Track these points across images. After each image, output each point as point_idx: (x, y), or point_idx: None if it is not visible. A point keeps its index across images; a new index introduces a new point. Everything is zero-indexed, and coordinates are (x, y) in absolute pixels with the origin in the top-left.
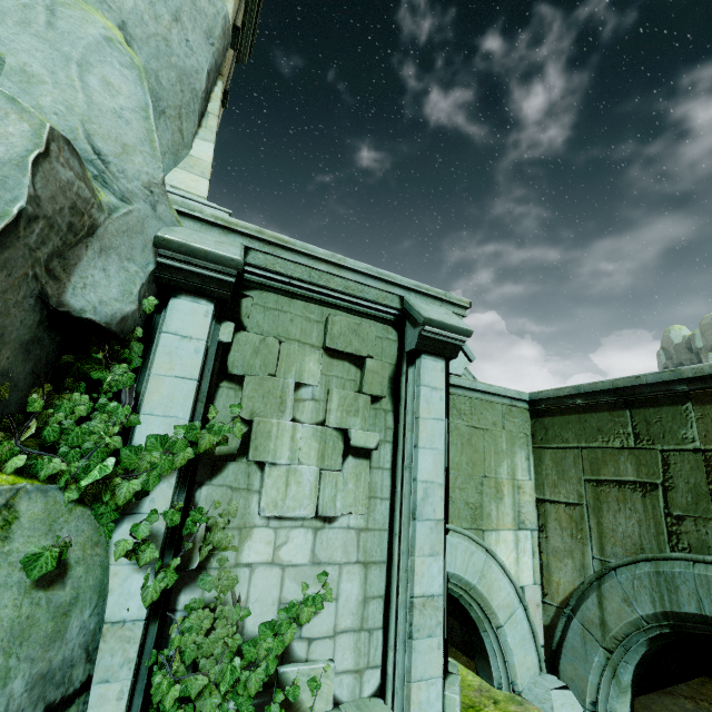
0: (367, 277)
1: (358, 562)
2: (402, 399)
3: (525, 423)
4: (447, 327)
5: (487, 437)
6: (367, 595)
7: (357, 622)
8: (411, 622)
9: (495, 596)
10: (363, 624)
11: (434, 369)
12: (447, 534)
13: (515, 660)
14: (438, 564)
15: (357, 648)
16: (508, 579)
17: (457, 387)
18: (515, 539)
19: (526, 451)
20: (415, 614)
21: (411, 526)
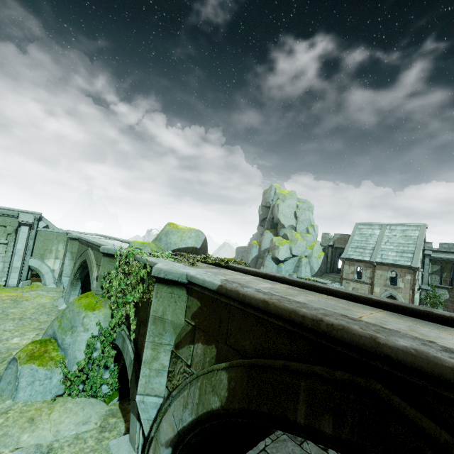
0: (8, 210)
1: (3, 261)
2: (16, 234)
3: (65, 238)
4: (26, 221)
5: (50, 241)
6: (5, 267)
7: (2, 270)
8: (12, 270)
9: (43, 270)
10: (3, 271)
11: (25, 229)
12: (31, 259)
13: (47, 280)
14: (20, 262)
15: (1, 274)
16: (49, 267)
17: (41, 230)
18: (55, 261)
19: (64, 244)
20: (12, 269)
21: (14, 256)
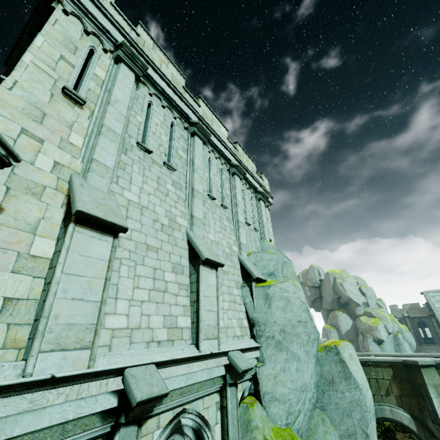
0: None
1: None
2: None
3: None
4: None
5: None
6: None
7: None
8: None
9: None
10: None
11: None
12: None
13: None
14: None
15: None
16: None
17: None
18: None
19: None
20: None
21: None
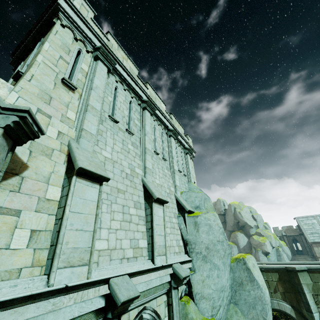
0: None
1: None
2: None
3: None
4: None
5: None
6: None
7: None
8: None
9: None
10: None
11: None
12: None
13: None
14: None
15: None
16: None
17: None
18: None
19: None
20: None
21: None
